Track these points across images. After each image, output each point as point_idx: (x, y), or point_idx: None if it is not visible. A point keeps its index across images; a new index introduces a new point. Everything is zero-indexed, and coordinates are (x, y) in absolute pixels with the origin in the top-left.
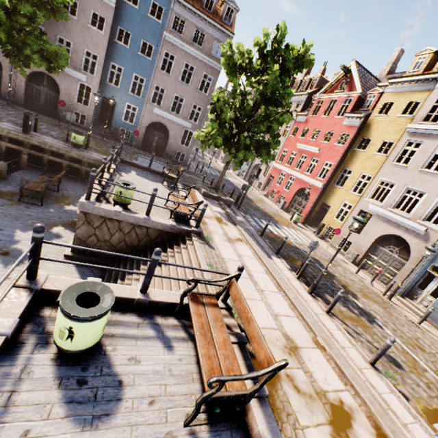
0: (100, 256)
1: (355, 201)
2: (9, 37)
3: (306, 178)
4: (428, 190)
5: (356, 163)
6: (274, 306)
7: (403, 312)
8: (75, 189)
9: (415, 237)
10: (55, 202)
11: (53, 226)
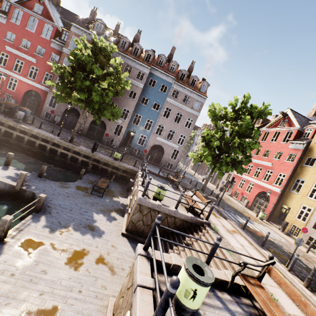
0: (142, 235)
1: (313, 205)
2: (98, 106)
3: (264, 184)
4: None
5: (306, 175)
6: None
7: None
8: (115, 186)
9: None
10: (107, 195)
11: (110, 211)
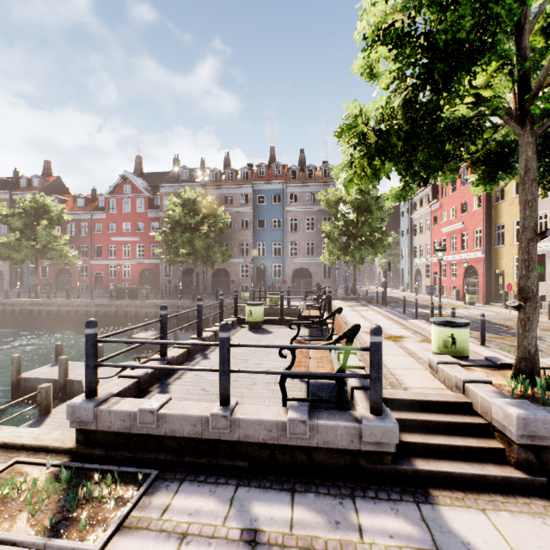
0: None
1: None
2: (206, 252)
3: (464, 255)
4: None
5: (503, 216)
6: (375, 322)
7: None
8: None
9: None
10: None
11: None
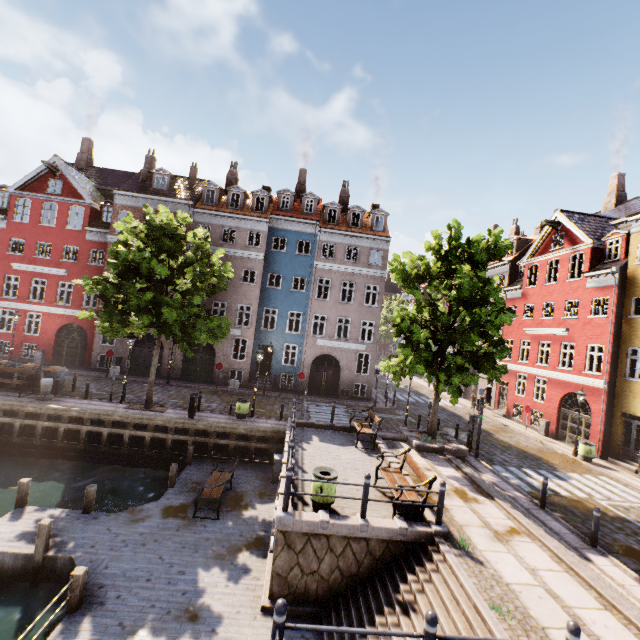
0: (307, 600)
1: None
2: (181, 328)
3: (567, 376)
4: None
5: None
6: None
7: None
8: (248, 479)
9: None
10: (230, 509)
11: (236, 553)
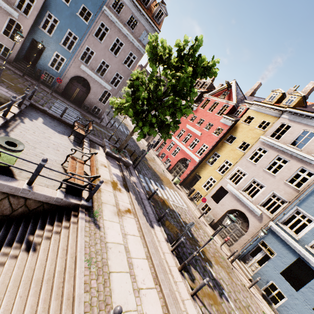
0: None
1: (218, 178)
2: None
3: (189, 151)
4: (266, 185)
5: (223, 151)
6: None
7: (239, 276)
8: None
9: (254, 217)
10: None
11: None
